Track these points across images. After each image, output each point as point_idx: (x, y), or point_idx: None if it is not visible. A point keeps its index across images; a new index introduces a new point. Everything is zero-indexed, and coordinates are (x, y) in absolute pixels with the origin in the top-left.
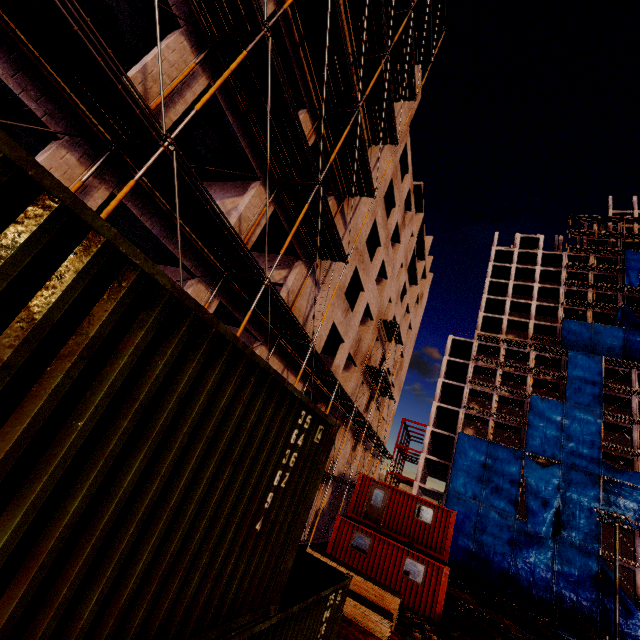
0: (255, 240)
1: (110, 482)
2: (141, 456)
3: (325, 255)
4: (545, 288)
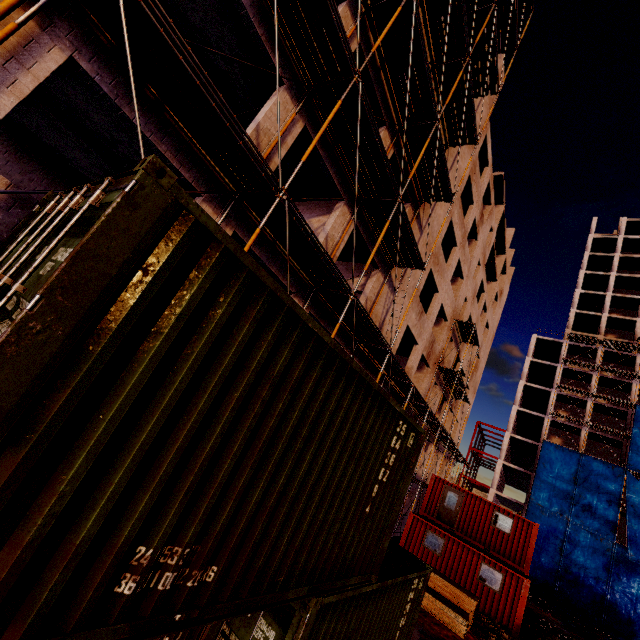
0: None
1: (294, 468)
2: (310, 452)
3: (402, 263)
4: None
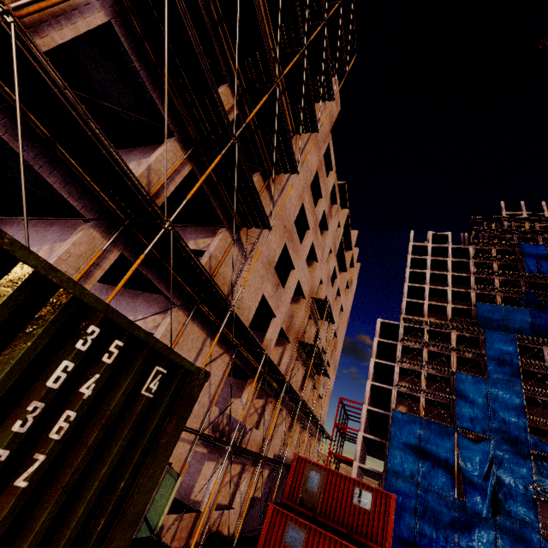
0: (182, 211)
1: None
2: None
3: (249, 222)
4: (457, 276)
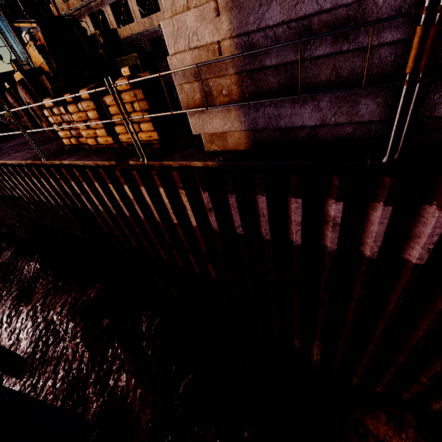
0: None
1: None
2: None
3: None
4: None
